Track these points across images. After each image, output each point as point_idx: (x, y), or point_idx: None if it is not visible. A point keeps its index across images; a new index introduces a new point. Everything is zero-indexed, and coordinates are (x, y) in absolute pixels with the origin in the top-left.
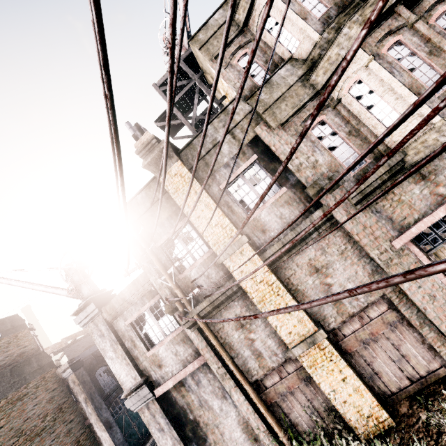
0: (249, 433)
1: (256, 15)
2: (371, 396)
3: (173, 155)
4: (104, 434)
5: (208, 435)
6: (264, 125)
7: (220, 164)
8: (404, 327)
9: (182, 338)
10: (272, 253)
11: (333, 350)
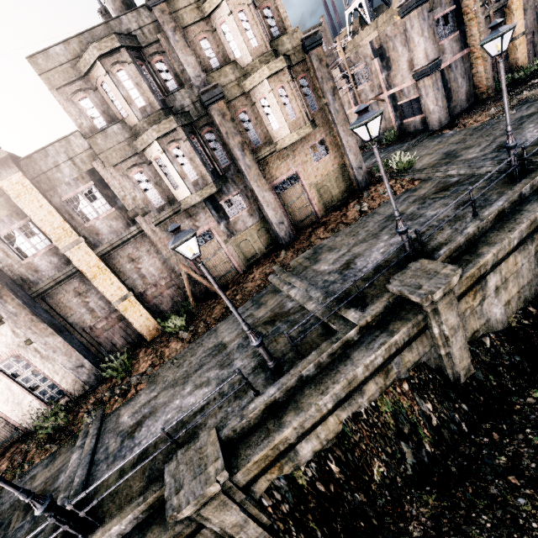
0: (467, 97)
1: None
2: (527, 61)
3: None
4: None
5: (453, 97)
6: None
7: None
8: (532, 46)
9: (456, 39)
10: None
11: (525, 41)
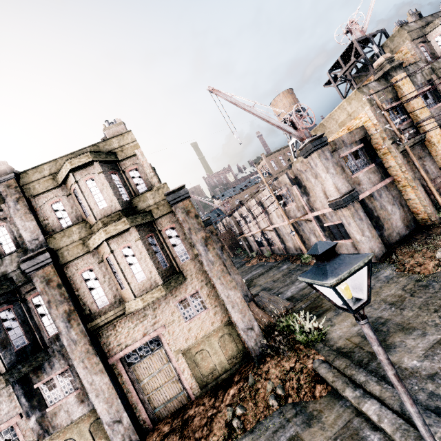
0: (405, 223)
1: (434, 33)
2: None
3: (402, 69)
4: (236, 277)
5: (384, 224)
6: (435, 76)
7: (416, 83)
8: None
9: (373, 170)
10: (440, 126)
11: None
